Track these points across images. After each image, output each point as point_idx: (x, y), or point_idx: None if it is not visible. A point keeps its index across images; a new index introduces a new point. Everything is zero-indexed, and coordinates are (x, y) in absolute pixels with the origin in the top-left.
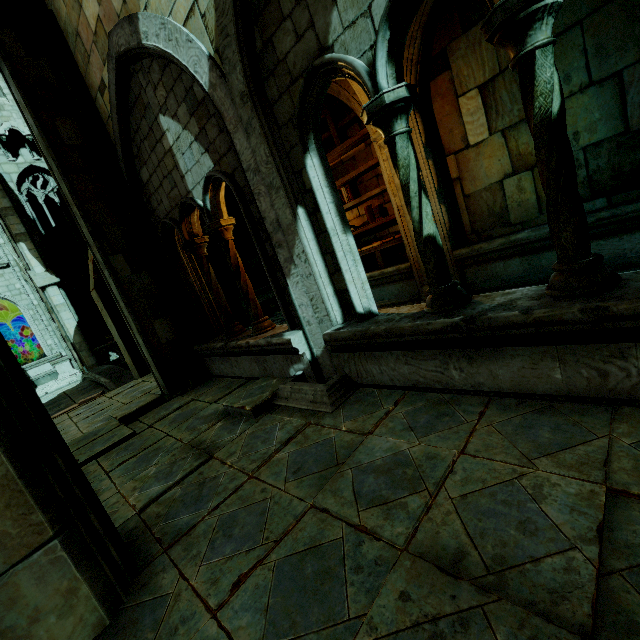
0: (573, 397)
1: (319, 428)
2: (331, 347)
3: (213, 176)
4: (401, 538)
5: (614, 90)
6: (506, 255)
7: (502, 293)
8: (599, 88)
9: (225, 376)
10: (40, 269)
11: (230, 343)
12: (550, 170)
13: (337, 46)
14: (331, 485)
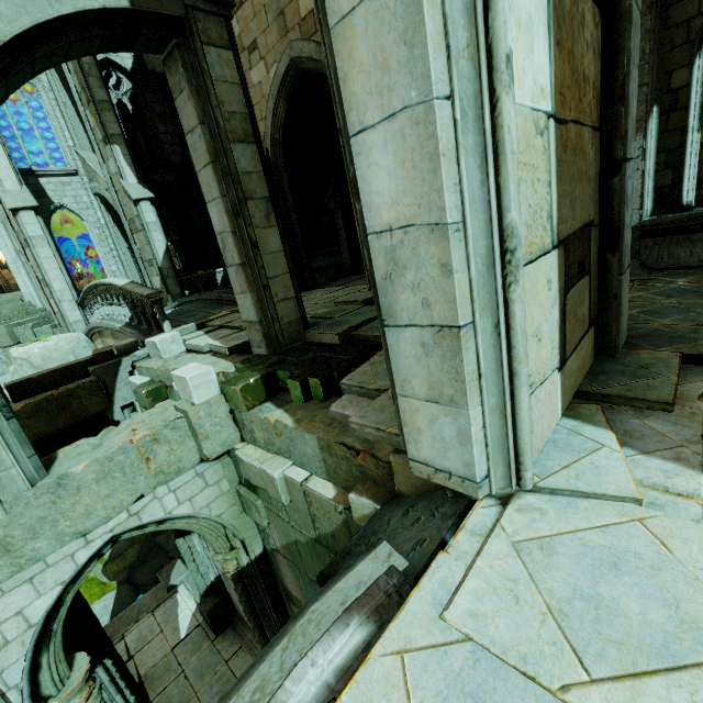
0: None
1: (649, 285)
2: (641, 234)
3: None
4: None
5: None
6: None
7: None
8: None
9: None
10: (133, 180)
11: None
12: None
13: None
14: None
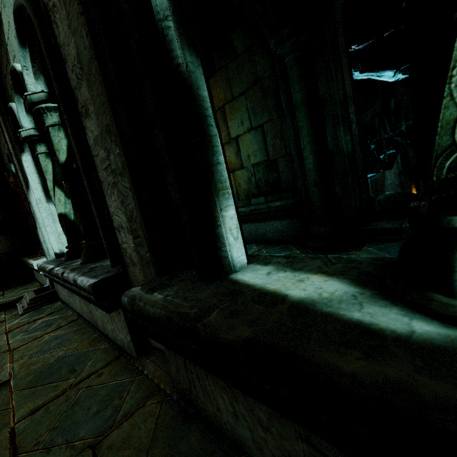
0: (89, 323)
1: (3, 324)
2: None
3: None
4: None
5: (261, 134)
6: None
7: None
8: (255, 132)
9: (37, 280)
10: None
11: (27, 259)
12: (68, 190)
13: None
14: None
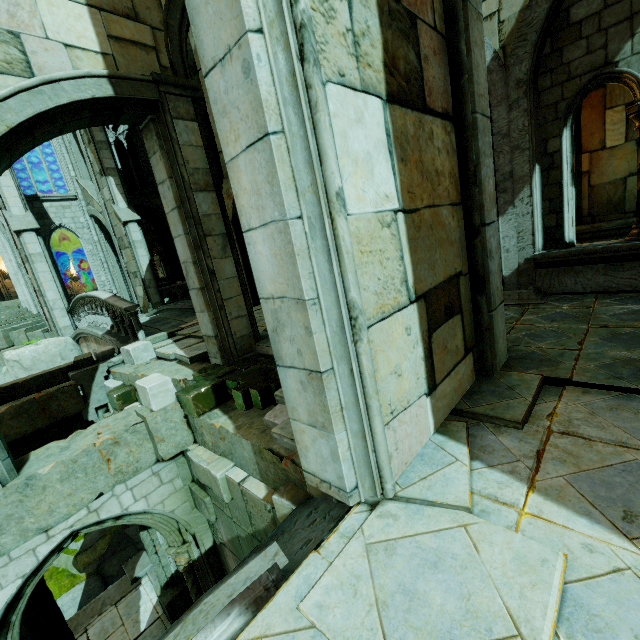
0: None
1: (541, 309)
2: (535, 265)
3: None
4: None
5: None
6: (620, 233)
7: None
8: None
9: None
10: (123, 205)
11: None
12: None
13: (622, 63)
14: (595, 320)
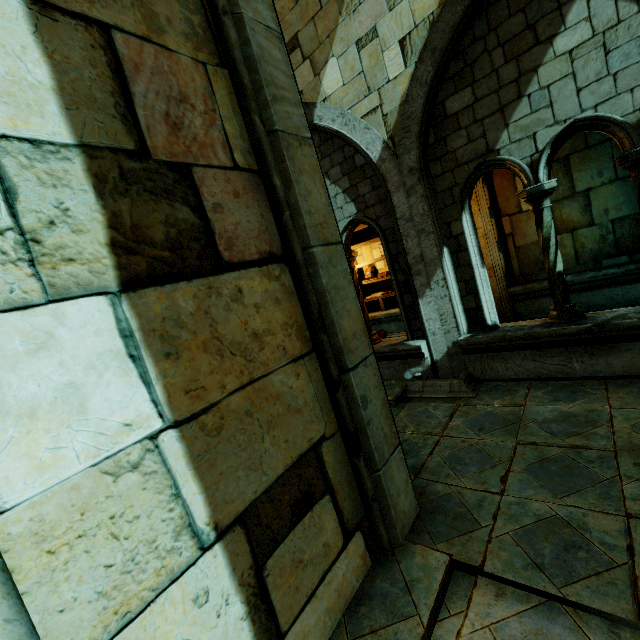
0: None
1: (472, 407)
2: (462, 350)
3: (356, 220)
4: (608, 446)
5: (633, 185)
6: None
7: (606, 311)
8: (623, 182)
9: None
10: None
11: None
12: None
13: (503, 151)
14: (524, 431)
